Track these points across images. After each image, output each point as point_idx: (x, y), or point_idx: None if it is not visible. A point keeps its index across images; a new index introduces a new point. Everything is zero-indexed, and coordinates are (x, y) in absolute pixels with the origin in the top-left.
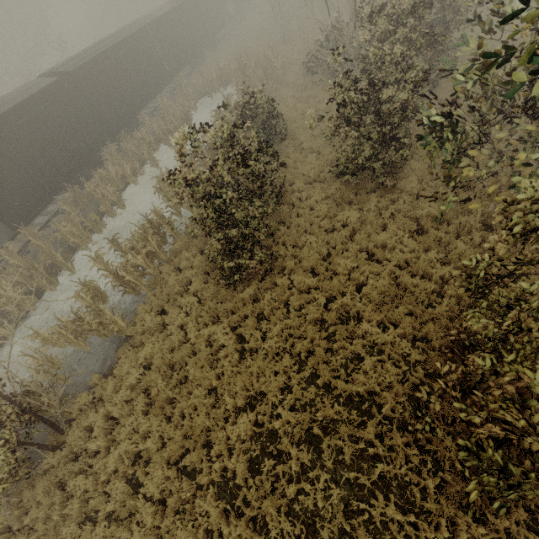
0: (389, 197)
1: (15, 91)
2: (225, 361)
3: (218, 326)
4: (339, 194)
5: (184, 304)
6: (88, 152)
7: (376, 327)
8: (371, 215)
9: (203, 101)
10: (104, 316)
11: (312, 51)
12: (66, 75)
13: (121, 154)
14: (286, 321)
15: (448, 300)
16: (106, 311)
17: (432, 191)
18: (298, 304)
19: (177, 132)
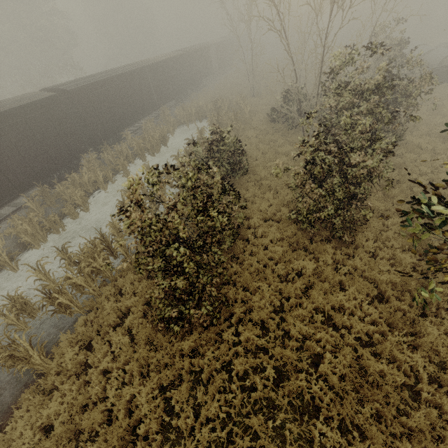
0: (344, 250)
1: (13, 98)
2: (143, 445)
3: (146, 384)
4: (295, 238)
5: (114, 341)
6: (68, 156)
7: (337, 430)
8: (329, 270)
9: (181, 128)
10: (16, 347)
11: (278, 106)
12: (65, 92)
13: (99, 162)
14: (227, 394)
15: (427, 409)
16: (22, 341)
17: (389, 252)
18: (243, 369)
19: (131, 175)
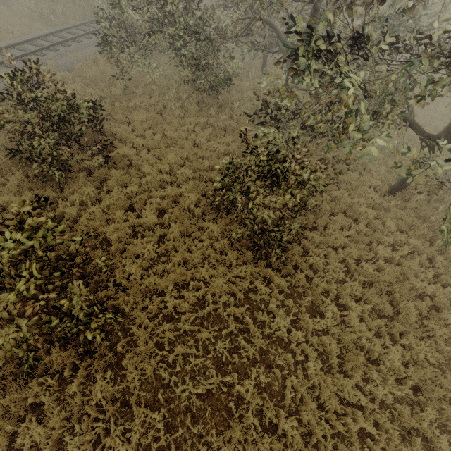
0: None
1: None
2: None
3: None
4: None
5: None
6: None
7: None
8: None
9: None
10: None
11: None
12: None
13: None
14: None
15: None
16: None
17: None
18: None
19: None
